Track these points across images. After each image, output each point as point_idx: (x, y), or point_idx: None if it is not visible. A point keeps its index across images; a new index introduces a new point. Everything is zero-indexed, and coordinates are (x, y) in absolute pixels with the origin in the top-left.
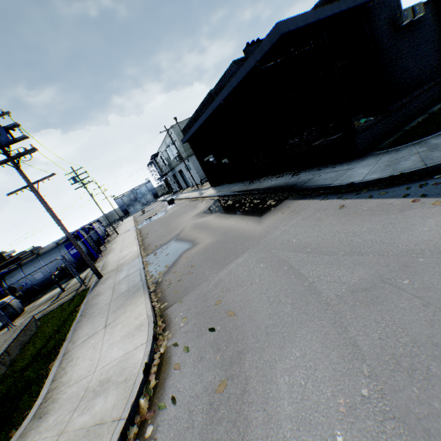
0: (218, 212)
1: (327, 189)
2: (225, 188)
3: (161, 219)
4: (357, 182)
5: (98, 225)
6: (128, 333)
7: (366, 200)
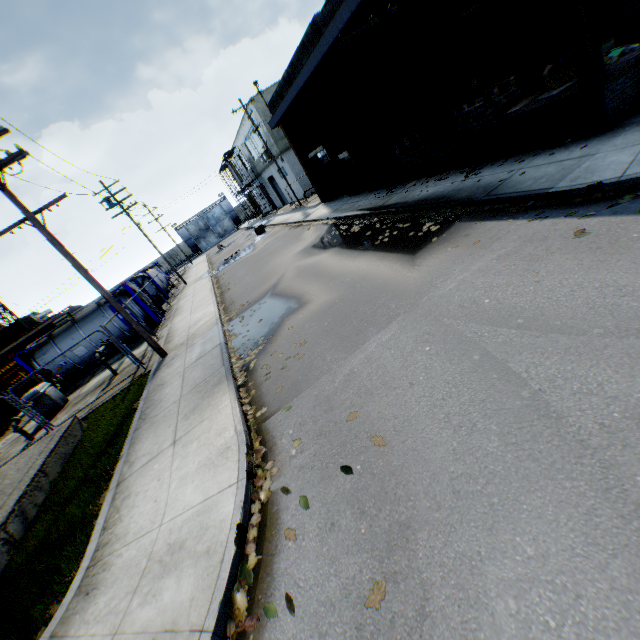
0: (336, 247)
1: (542, 198)
2: (345, 204)
3: (247, 259)
4: (610, 181)
5: (155, 272)
6: (208, 461)
7: (635, 217)
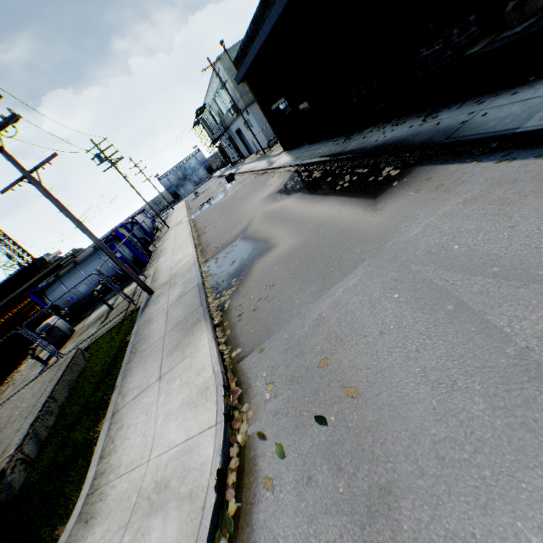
0: (299, 192)
1: (508, 138)
2: (306, 152)
3: (220, 205)
4: None
5: (142, 218)
6: (189, 400)
7: None
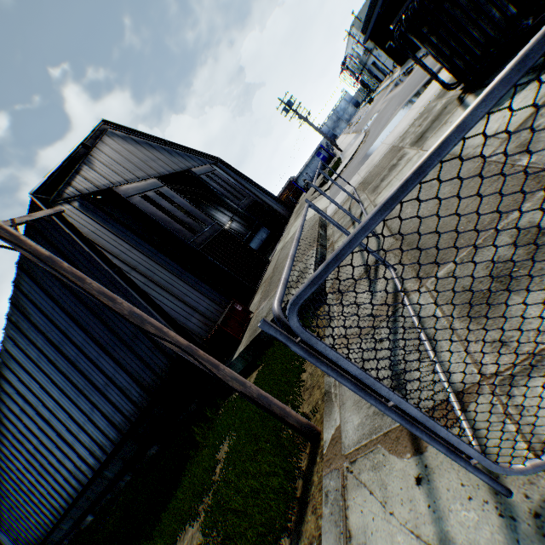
0: (394, 89)
1: None
2: (405, 66)
3: (365, 117)
4: None
5: None
6: (359, 140)
7: None
